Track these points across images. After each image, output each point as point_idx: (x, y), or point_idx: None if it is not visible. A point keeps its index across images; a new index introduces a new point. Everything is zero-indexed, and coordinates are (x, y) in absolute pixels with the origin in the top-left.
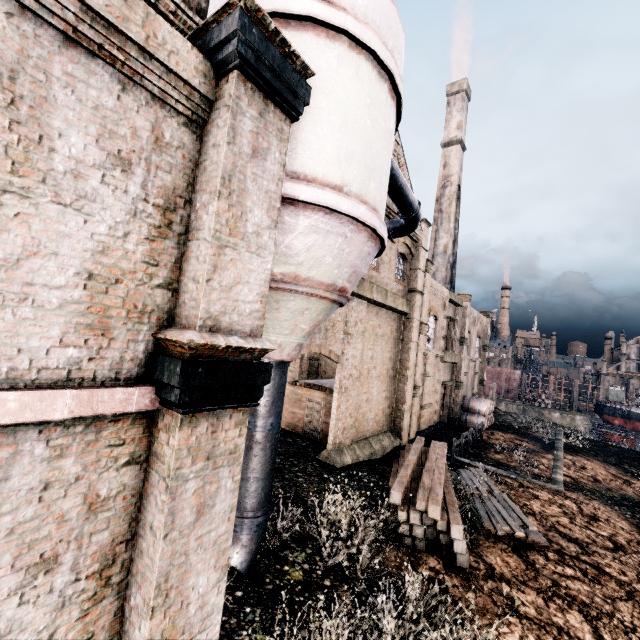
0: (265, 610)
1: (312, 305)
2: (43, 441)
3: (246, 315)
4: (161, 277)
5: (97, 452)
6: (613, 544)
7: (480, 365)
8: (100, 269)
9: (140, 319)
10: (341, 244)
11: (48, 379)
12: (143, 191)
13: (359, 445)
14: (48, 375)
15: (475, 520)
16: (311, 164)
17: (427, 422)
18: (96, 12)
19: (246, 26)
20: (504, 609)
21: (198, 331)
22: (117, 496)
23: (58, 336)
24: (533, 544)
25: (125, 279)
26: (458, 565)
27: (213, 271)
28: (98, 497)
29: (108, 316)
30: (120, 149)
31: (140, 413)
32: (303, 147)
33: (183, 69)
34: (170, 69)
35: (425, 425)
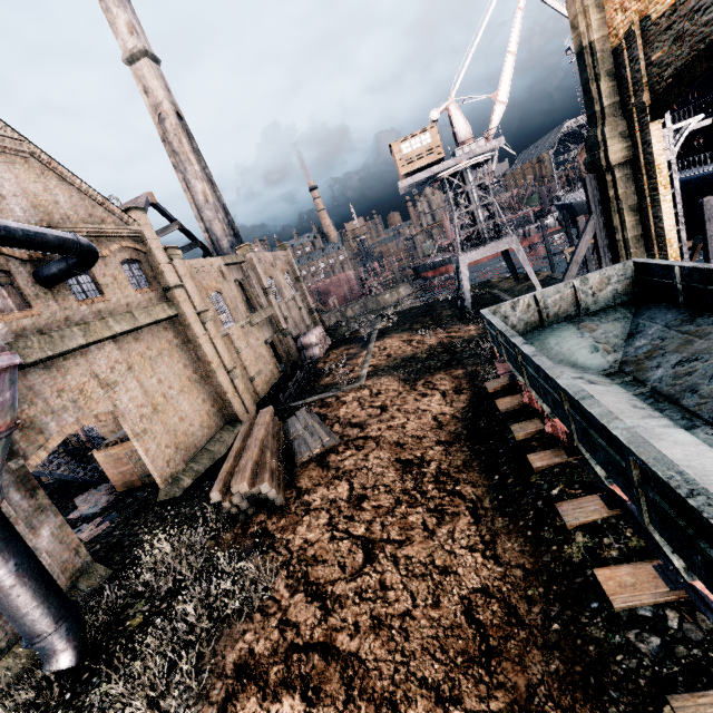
0: (110, 668)
1: None
2: None
3: None
4: None
5: None
6: (381, 410)
7: (303, 297)
8: None
9: None
10: None
11: None
12: None
13: (196, 460)
14: None
15: (295, 458)
16: None
17: (266, 386)
18: None
19: None
20: (302, 515)
21: None
22: None
23: None
24: (332, 448)
25: None
26: (278, 505)
27: None
28: None
29: None
30: None
31: None
32: None
33: None
34: None
35: (265, 390)
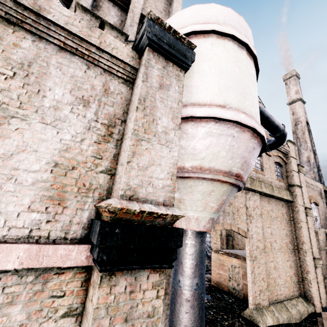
0: None
1: (216, 188)
2: (0, 288)
3: (159, 188)
4: (103, 166)
5: (41, 301)
6: None
7: None
8: (63, 160)
9: (87, 194)
10: (230, 142)
11: (15, 235)
12: (95, 116)
13: (276, 307)
14: (15, 232)
15: None
16: (202, 97)
17: None
18: (74, 34)
19: (151, 25)
20: None
21: (118, 199)
22: None
23: (28, 204)
24: None
25: (79, 167)
26: None
27: (132, 156)
28: None
29: (64, 191)
30: (83, 95)
31: (80, 268)
32: (196, 89)
33: (120, 55)
34: (113, 55)
35: None
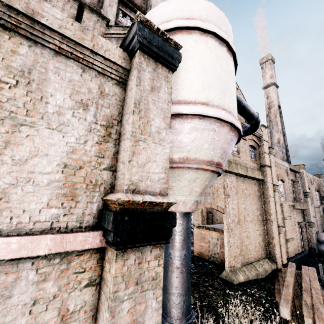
0: None
1: (200, 175)
2: (34, 270)
3: (156, 181)
4: (106, 164)
5: (67, 277)
6: None
7: (323, 210)
8: (71, 161)
9: (94, 189)
10: (212, 135)
11: (39, 228)
12: (94, 118)
13: (247, 268)
14: (39, 226)
15: None
16: (187, 94)
17: (293, 251)
18: (68, 38)
19: (141, 28)
20: None
21: (124, 193)
22: (80, 310)
23: (46, 201)
24: None
25: (85, 166)
26: None
27: (132, 155)
28: (68, 311)
29: (75, 188)
30: (82, 99)
31: (95, 249)
32: (182, 87)
33: (112, 57)
34: (106, 58)
35: (292, 253)
